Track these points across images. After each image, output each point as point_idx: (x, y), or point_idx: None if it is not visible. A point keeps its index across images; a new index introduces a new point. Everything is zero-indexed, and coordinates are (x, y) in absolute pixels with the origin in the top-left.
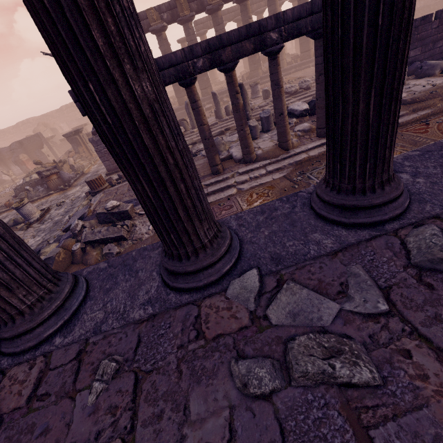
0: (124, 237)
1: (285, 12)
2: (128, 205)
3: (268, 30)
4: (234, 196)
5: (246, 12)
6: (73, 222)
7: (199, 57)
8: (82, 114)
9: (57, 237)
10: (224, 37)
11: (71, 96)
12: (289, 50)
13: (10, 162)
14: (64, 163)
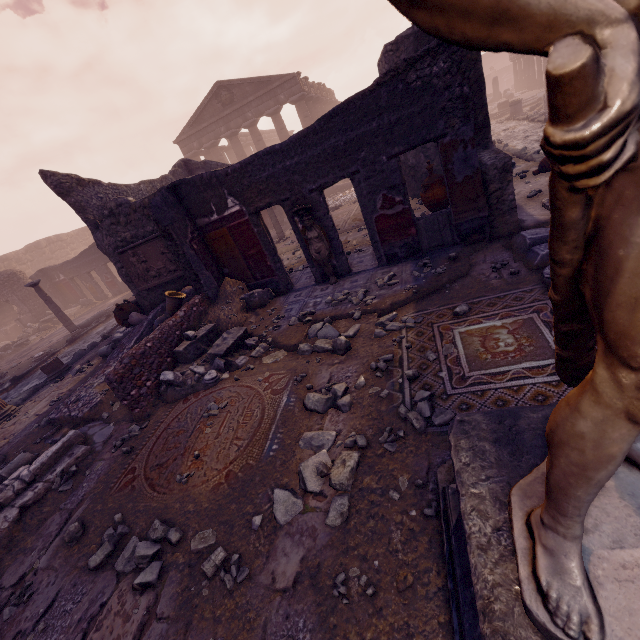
0: None
1: None
2: None
3: None
4: None
5: None
6: None
7: None
8: None
9: None
10: None
11: None
12: None
13: None
14: None
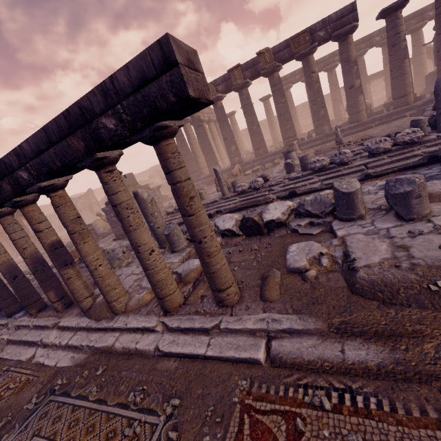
0: None
1: (22, 146)
2: None
3: (15, 168)
4: (14, 367)
5: (307, 67)
6: None
7: None
8: None
9: None
10: None
11: None
12: None
13: None
14: None
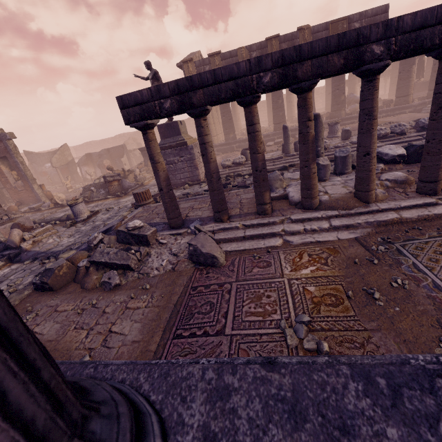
0: (130, 267)
1: (401, 18)
2: (150, 229)
3: (370, 41)
4: (277, 249)
5: None
6: (93, 234)
7: (267, 70)
8: (125, 123)
9: (82, 244)
10: (305, 47)
11: (118, 102)
12: (380, 96)
13: (96, 164)
14: (130, 172)
